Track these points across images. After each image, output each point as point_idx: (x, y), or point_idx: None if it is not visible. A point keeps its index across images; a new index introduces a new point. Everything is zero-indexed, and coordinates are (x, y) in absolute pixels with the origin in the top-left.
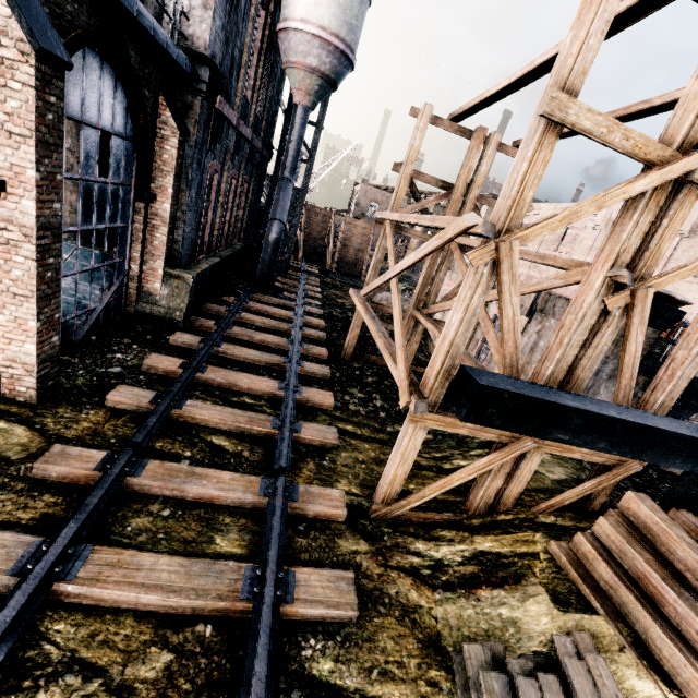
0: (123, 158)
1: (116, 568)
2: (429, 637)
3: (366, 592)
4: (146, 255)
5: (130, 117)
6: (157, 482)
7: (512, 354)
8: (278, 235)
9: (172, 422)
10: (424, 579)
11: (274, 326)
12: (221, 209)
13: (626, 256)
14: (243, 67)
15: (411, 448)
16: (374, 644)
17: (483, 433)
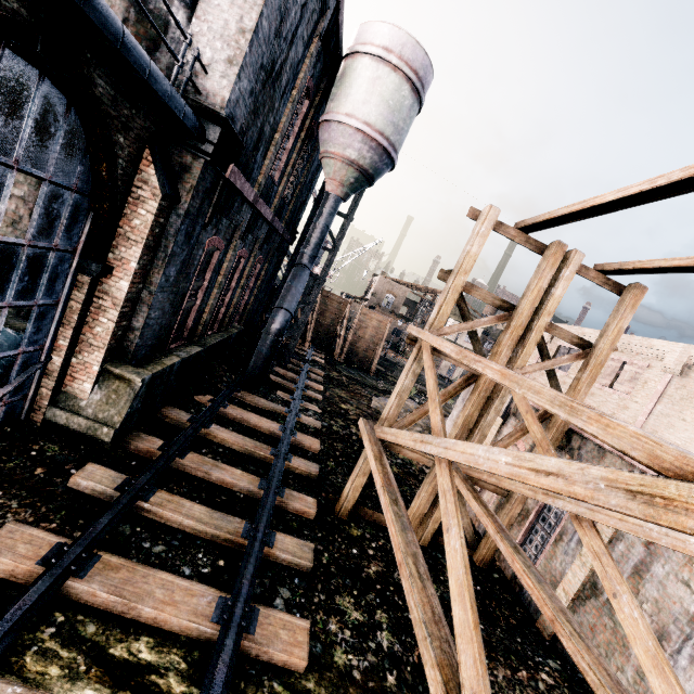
0: (65, 215)
1: None
2: None
3: None
4: (81, 344)
5: (90, 165)
6: None
7: None
8: (282, 325)
9: None
10: None
11: (249, 450)
12: (218, 290)
13: None
14: (274, 145)
15: None
16: None
17: None
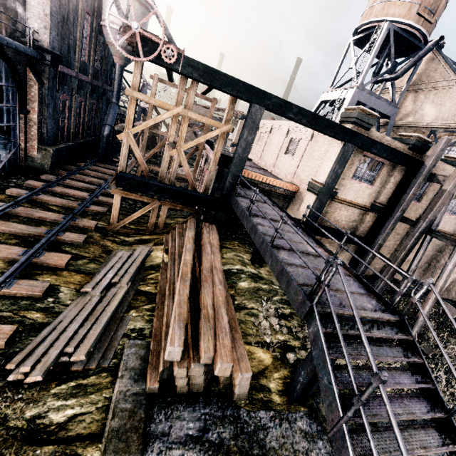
0: (11, 95)
1: (4, 224)
2: (107, 250)
3: (92, 241)
4: (28, 139)
5: (12, 77)
6: (22, 211)
7: (146, 171)
8: (109, 132)
9: (34, 201)
10: (117, 242)
11: (101, 176)
12: (74, 118)
13: (172, 138)
14: (77, 47)
15: (117, 204)
16: (87, 248)
17: (141, 198)
